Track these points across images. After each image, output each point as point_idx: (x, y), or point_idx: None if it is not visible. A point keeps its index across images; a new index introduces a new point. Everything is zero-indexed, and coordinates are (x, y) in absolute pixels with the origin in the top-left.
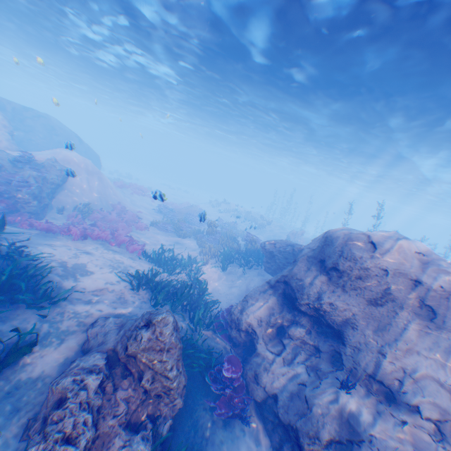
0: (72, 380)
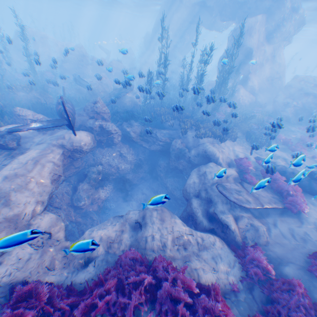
0: None
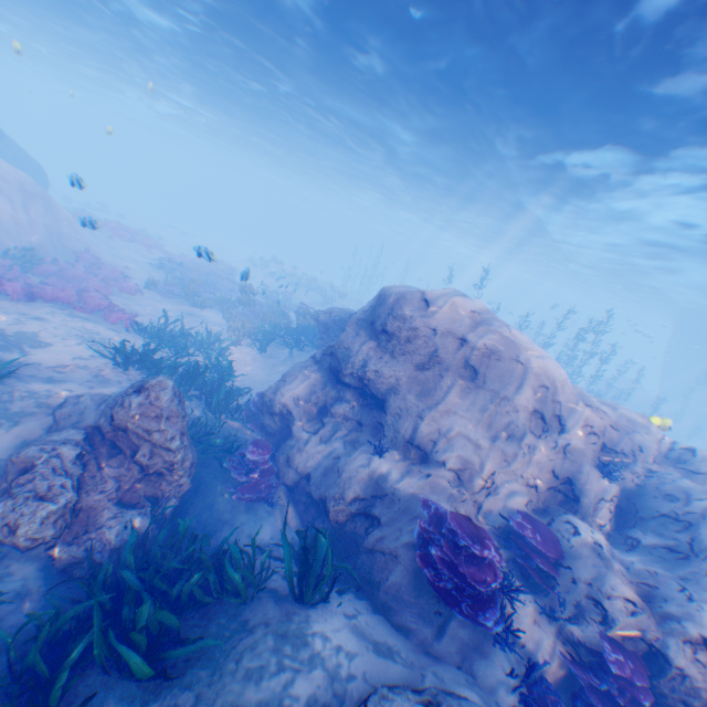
0: (39, 449)
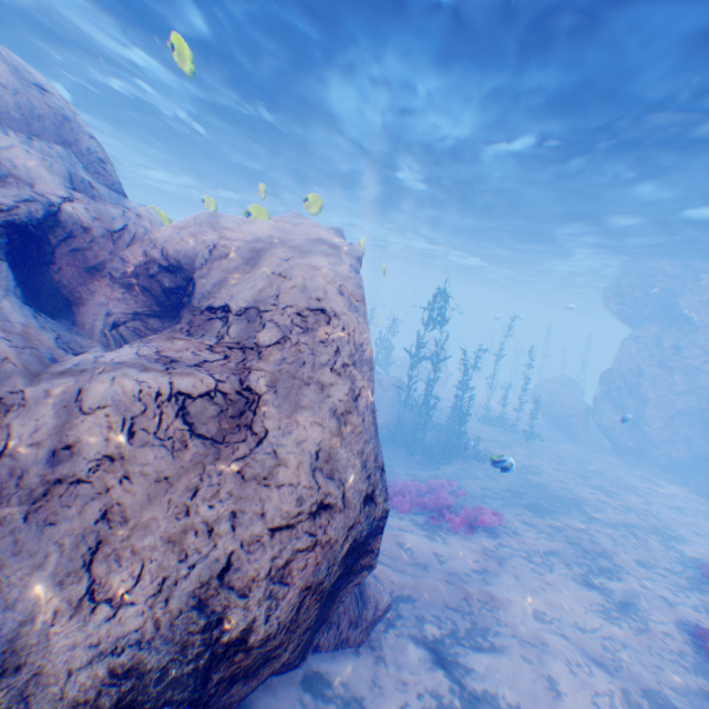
0: None
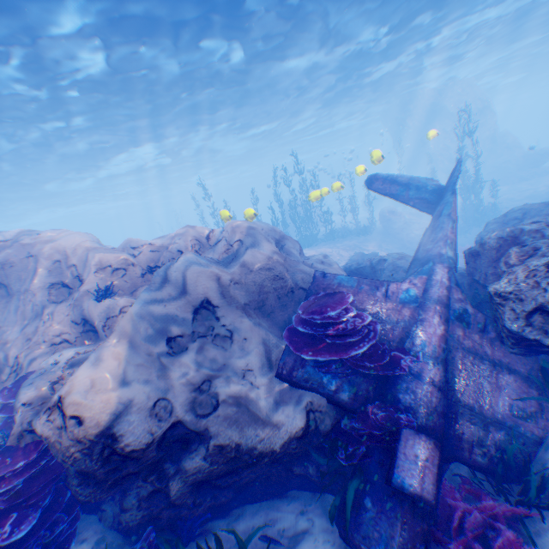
0: None
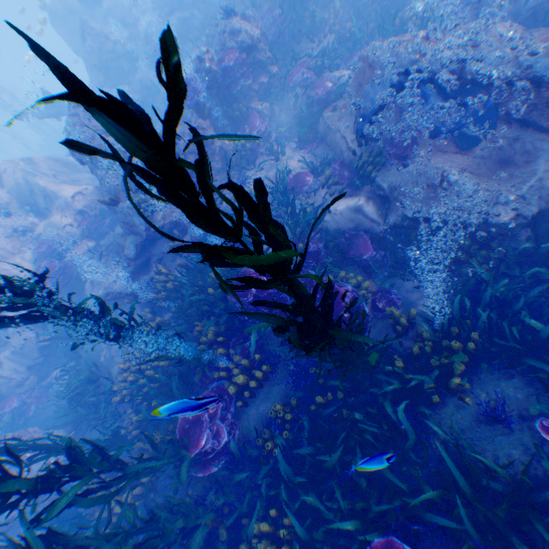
0: None
